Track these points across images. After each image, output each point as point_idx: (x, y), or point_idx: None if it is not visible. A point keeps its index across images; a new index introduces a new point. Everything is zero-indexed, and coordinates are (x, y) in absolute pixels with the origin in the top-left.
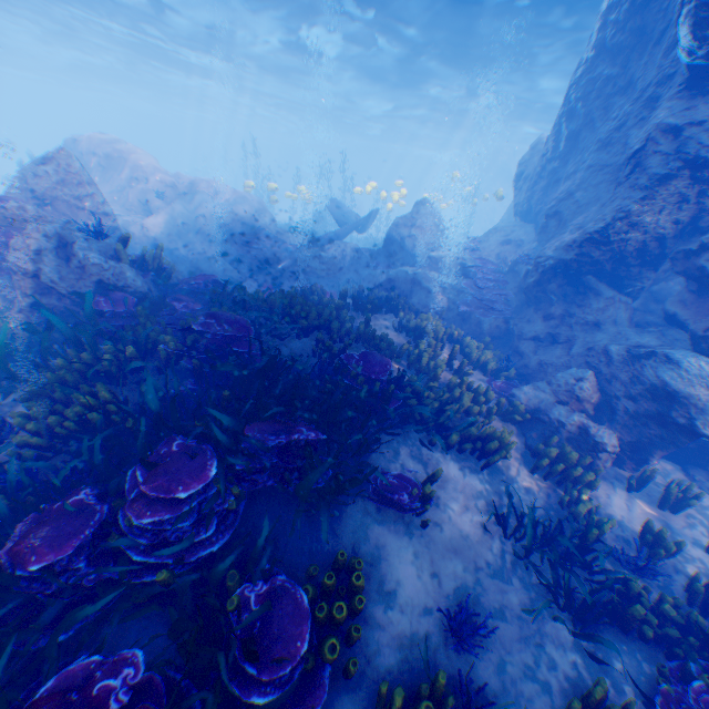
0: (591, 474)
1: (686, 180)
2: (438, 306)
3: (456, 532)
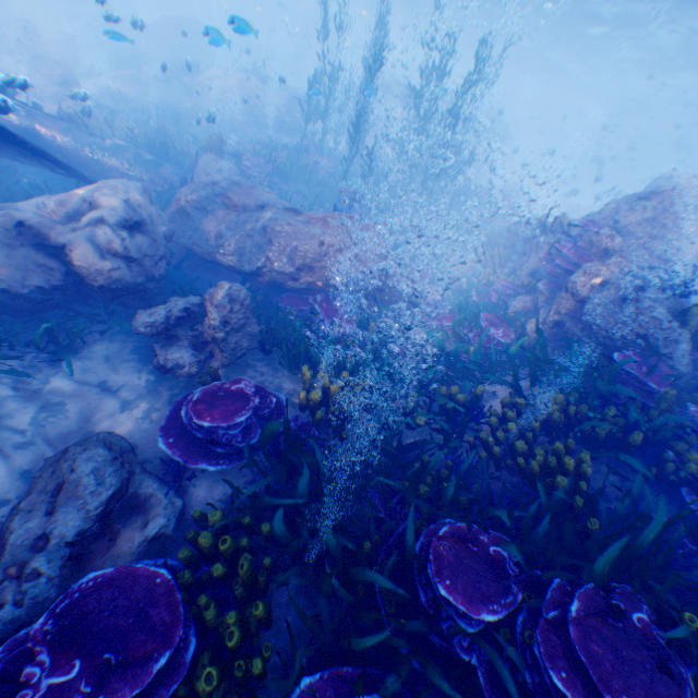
0: None
1: None
2: None
3: None
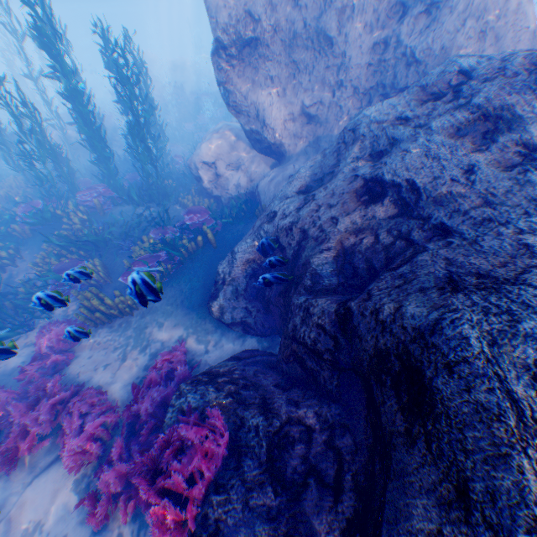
0: None
1: None
2: None
3: None
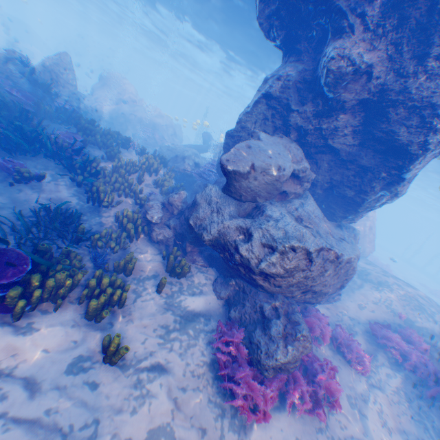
0: (130, 225)
1: (265, 105)
2: (185, 171)
3: (27, 198)
